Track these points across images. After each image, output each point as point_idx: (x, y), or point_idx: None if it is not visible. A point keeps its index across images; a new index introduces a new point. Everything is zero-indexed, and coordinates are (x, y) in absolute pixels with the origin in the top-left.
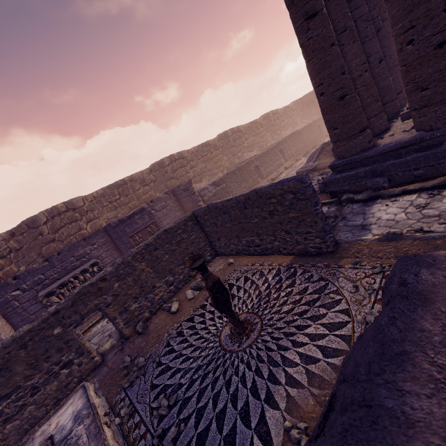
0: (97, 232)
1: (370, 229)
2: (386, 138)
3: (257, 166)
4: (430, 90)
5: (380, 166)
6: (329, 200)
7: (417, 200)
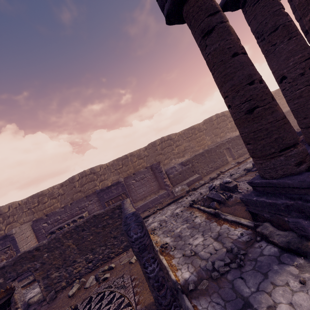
0: (94, 192)
1: None
2: None
3: (228, 148)
4: None
5: (306, 206)
6: (246, 223)
7: None
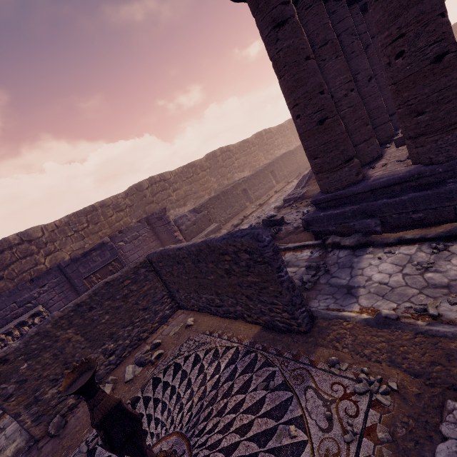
0: (48, 271)
1: (357, 296)
2: (378, 168)
3: (245, 189)
4: (427, 115)
5: (370, 206)
6: (313, 242)
7: (418, 255)
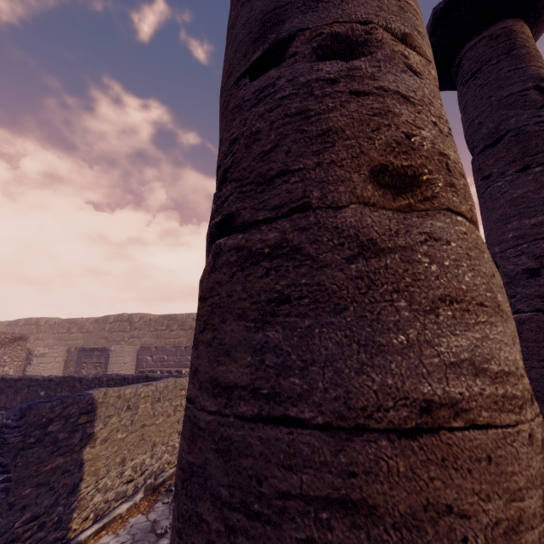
0: None
1: None
2: None
3: None
4: None
5: None
6: None
7: None
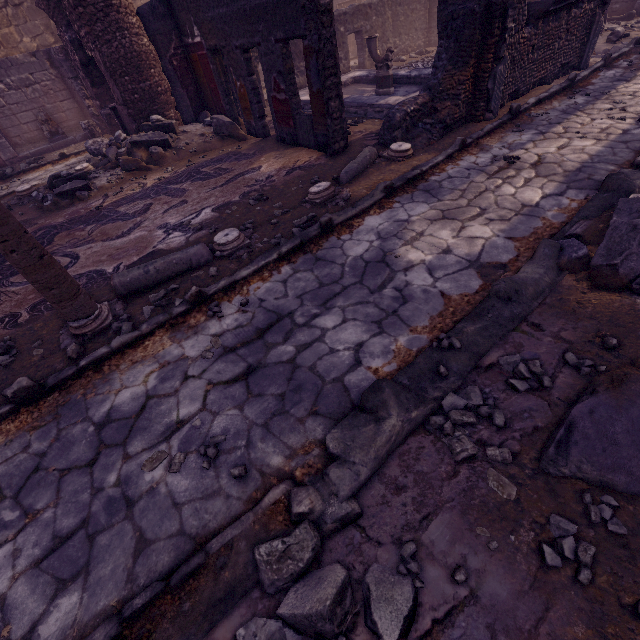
0: None
1: None
2: None
3: None
4: None
5: None
6: None
7: None
